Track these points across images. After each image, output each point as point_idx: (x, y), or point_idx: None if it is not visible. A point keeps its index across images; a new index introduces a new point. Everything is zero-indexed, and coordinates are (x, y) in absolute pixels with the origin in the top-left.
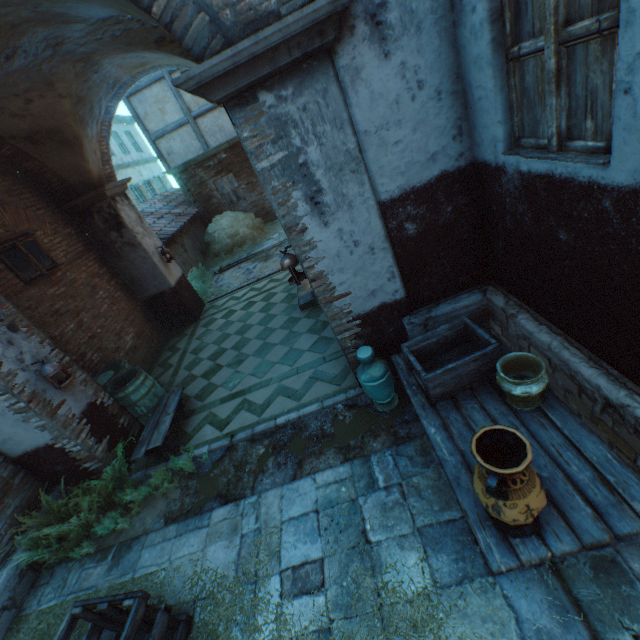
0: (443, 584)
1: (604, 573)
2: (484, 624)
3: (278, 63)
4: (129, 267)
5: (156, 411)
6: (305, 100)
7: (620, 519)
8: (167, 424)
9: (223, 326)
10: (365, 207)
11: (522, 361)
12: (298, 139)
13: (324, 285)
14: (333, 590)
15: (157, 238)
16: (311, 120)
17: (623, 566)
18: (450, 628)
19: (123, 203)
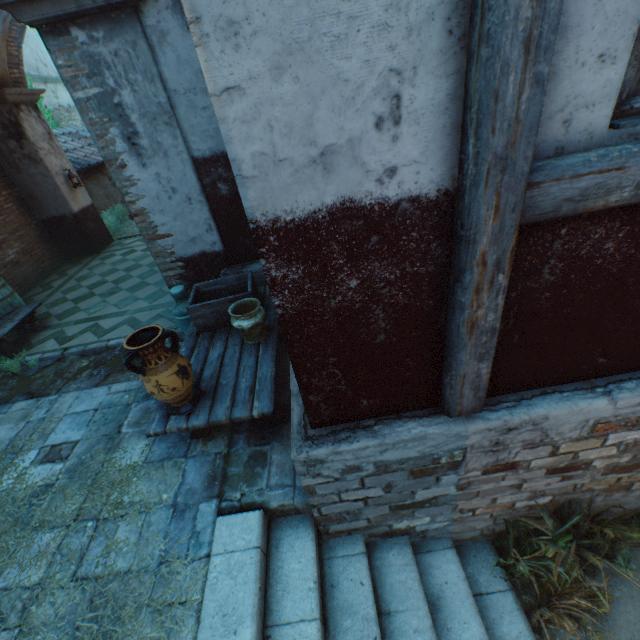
0: (151, 461)
1: (254, 460)
2: (159, 485)
3: (84, 5)
4: (28, 182)
5: (4, 318)
6: (117, 47)
7: (241, 409)
8: (7, 329)
9: (117, 262)
10: (180, 159)
11: (255, 306)
12: (113, 80)
13: (147, 222)
14: (73, 461)
15: (67, 160)
16: (124, 66)
17: (268, 456)
18: (136, 486)
19: (30, 114)
